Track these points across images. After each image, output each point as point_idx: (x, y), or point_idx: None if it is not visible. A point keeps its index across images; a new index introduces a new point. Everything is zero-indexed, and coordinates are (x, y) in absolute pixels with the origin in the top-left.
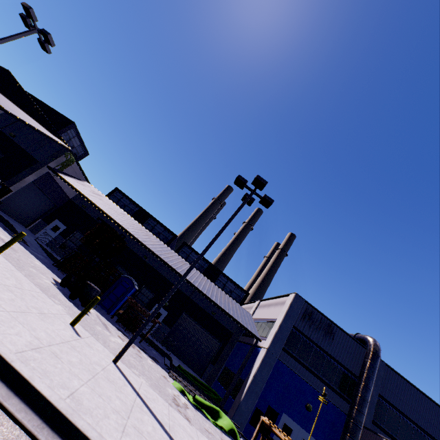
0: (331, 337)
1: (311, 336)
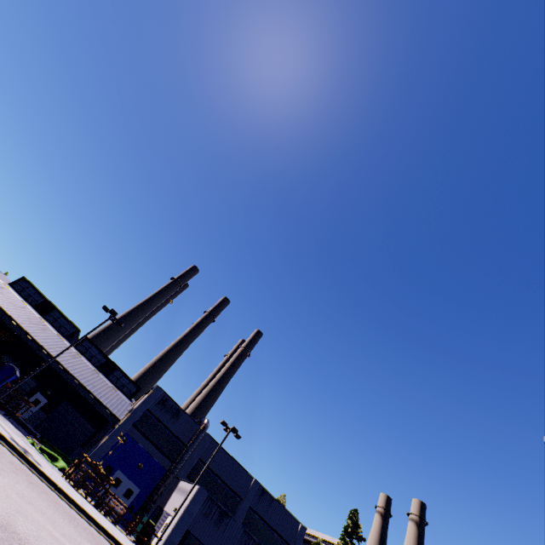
0: (177, 418)
1: (160, 417)
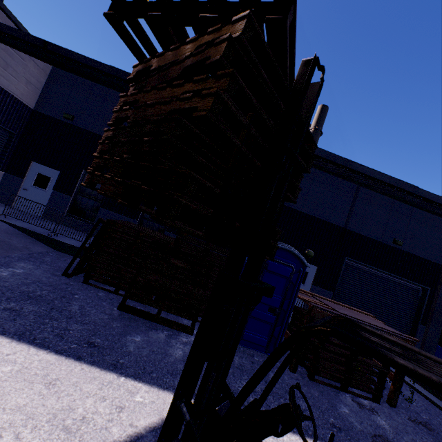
0: None
1: None
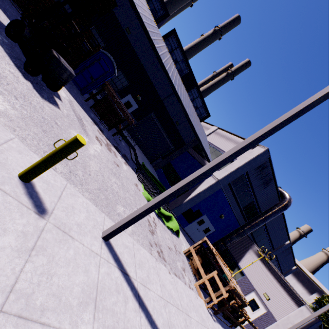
0: (265, 186)
1: (252, 182)
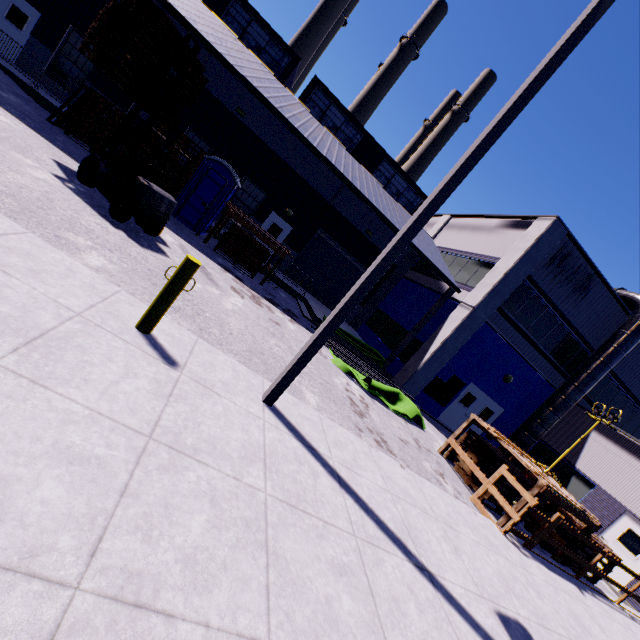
0: (582, 295)
1: (549, 292)
